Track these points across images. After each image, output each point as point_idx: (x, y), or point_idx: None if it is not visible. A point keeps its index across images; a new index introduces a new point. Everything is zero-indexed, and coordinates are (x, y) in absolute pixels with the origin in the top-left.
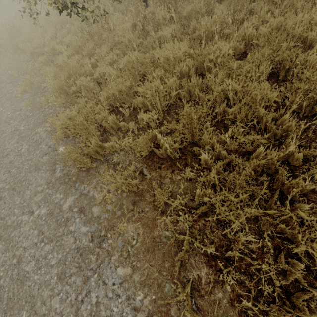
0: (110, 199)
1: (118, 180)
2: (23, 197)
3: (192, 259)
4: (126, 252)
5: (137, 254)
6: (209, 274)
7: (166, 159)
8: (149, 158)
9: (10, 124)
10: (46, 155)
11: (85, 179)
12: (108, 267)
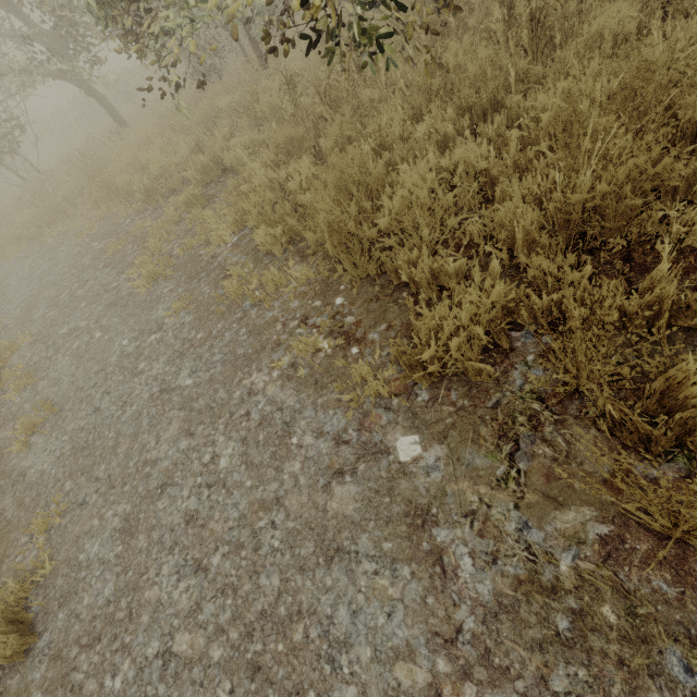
0: None
1: None
2: None
3: None
4: None
5: None
6: None
7: None
8: None
9: (140, 374)
10: (346, 481)
11: None
12: None
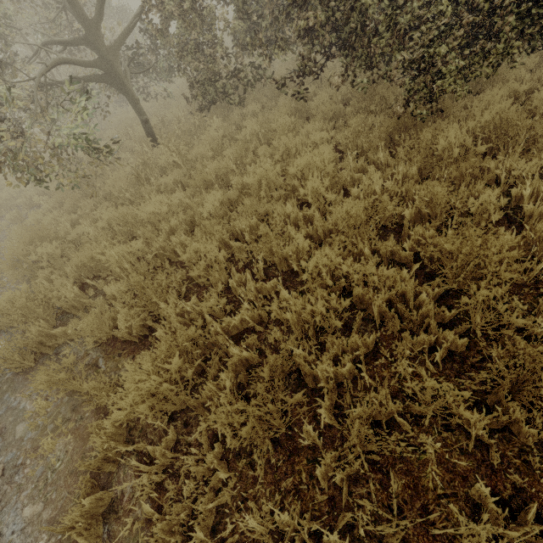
0: (43, 408)
1: (38, 377)
2: None
3: (122, 471)
4: (43, 481)
5: (57, 481)
6: (135, 487)
7: (131, 341)
8: (111, 344)
9: None
10: None
11: (20, 385)
12: (13, 509)
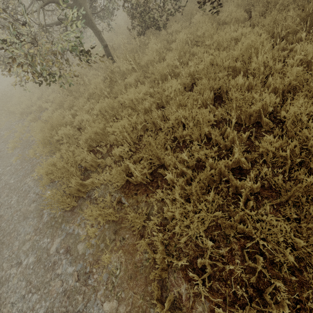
0: (93, 233)
1: (94, 212)
2: (11, 249)
3: (172, 277)
4: (110, 284)
5: (121, 284)
6: (188, 289)
7: (141, 184)
8: (126, 187)
9: (1, 180)
10: (34, 203)
11: (70, 218)
12: (95, 305)
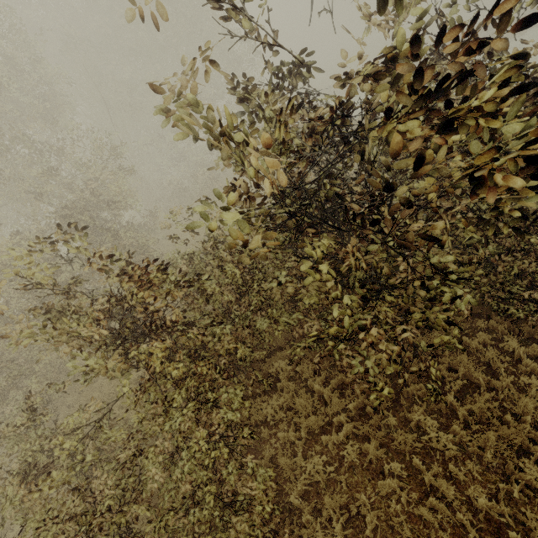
0: None
1: None
2: None
3: None
4: None
5: None
6: None
7: None
8: None
9: None
10: None
11: None
12: None
